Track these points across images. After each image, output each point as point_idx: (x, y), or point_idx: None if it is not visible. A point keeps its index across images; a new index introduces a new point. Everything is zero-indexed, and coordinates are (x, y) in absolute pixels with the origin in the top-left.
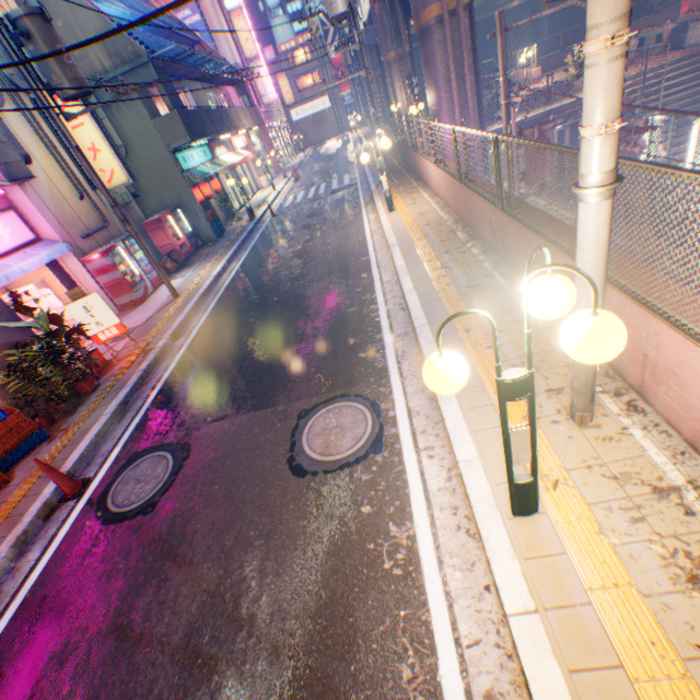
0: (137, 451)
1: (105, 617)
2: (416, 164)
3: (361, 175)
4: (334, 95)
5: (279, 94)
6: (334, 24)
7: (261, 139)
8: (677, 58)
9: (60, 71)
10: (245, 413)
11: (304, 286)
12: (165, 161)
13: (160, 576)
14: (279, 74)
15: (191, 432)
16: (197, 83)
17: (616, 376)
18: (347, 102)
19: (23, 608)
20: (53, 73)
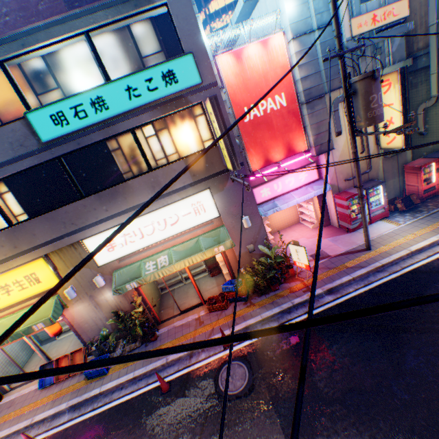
0: (247, 355)
1: (182, 419)
2: None
3: None
4: None
5: None
6: None
7: None
8: None
9: (362, 113)
10: (277, 416)
11: None
12: None
13: (193, 435)
14: None
15: (260, 382)
16: None
17: None
18: None
19: (187, 374)
20: (356, 114)
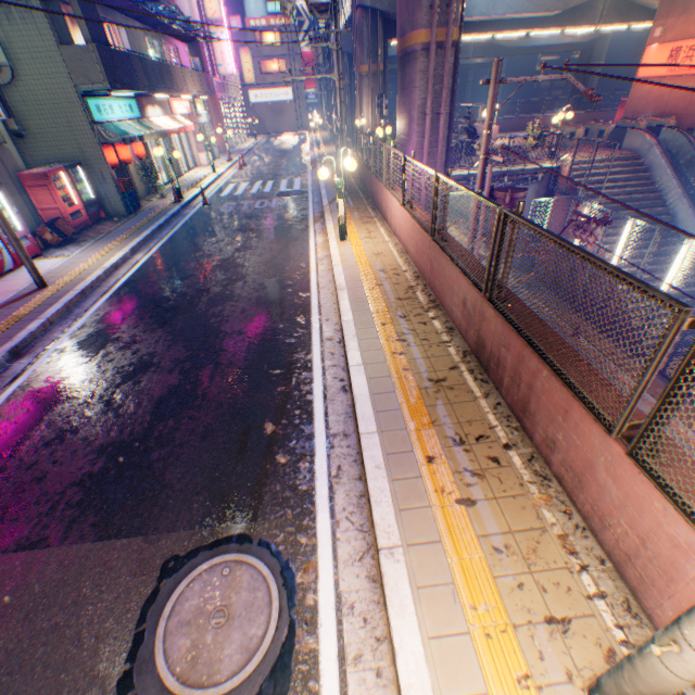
0: None
1: None
2: (376, 191)
3: (314, 183)
4: (298, 89)
5: (239, 69)
6: (312, 11)
7: (210, 111)
8: (616, 157)
9: None
10: (76, 542)
11: (222, 314)
12: (70, 102)
13: None
14: (243, 49)
15: None
16: (137, 23)
17: (643, 615)
18: (311, 100)
19: None
20: None
